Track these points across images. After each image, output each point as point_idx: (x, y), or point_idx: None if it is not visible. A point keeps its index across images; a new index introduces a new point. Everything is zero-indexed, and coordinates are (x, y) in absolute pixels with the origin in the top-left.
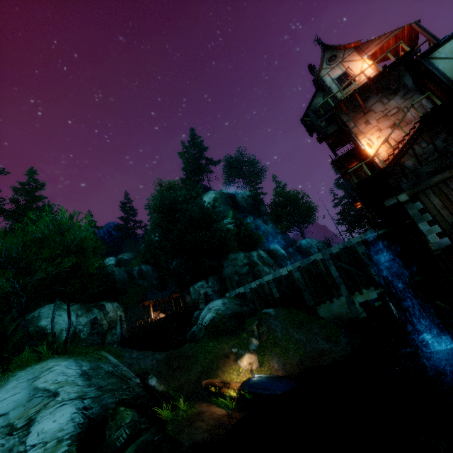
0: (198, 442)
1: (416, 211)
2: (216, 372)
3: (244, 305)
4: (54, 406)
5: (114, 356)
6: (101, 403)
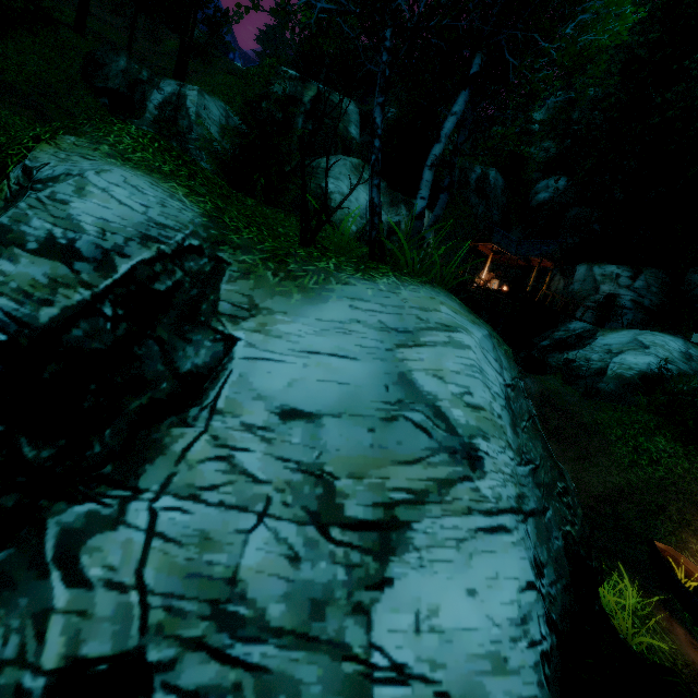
0: None
1: None
2: (678, 532)
3: None
4: (472, 518)
5: None
6: (551, 549)
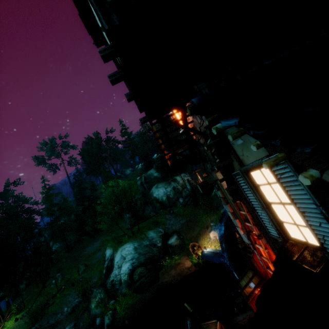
0: (163, 283)
1: (221, 198)
2: (200, 237)
3: None
4: (125, 263)
5: (161, 225)
6: (139, 260)
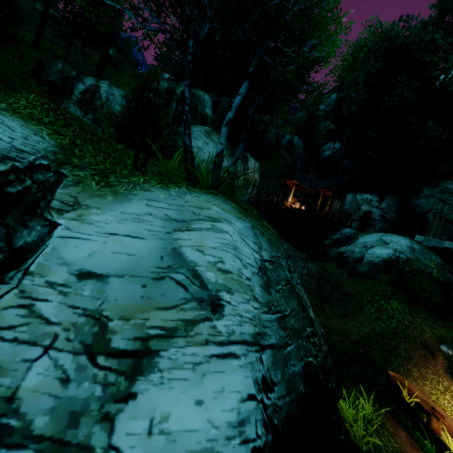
0: None
1: None
2: (405, 364)
3: (447, 271)
4: (207, 347)
5: None
6: (286, 372)
